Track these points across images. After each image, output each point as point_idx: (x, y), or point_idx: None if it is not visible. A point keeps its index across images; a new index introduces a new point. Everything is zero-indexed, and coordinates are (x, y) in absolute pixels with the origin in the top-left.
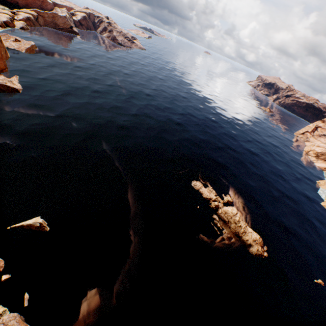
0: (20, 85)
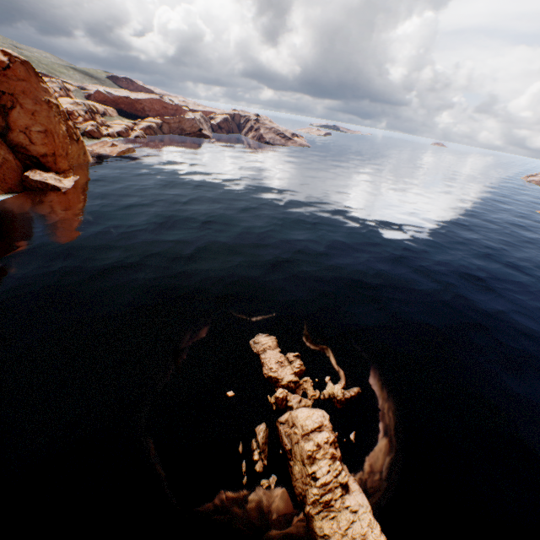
0: (70, 185)
